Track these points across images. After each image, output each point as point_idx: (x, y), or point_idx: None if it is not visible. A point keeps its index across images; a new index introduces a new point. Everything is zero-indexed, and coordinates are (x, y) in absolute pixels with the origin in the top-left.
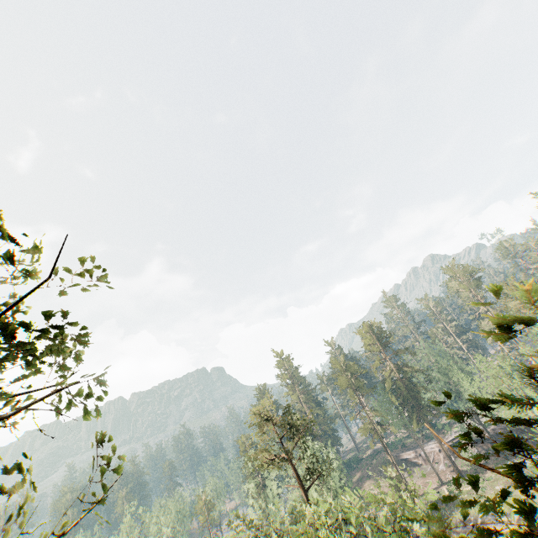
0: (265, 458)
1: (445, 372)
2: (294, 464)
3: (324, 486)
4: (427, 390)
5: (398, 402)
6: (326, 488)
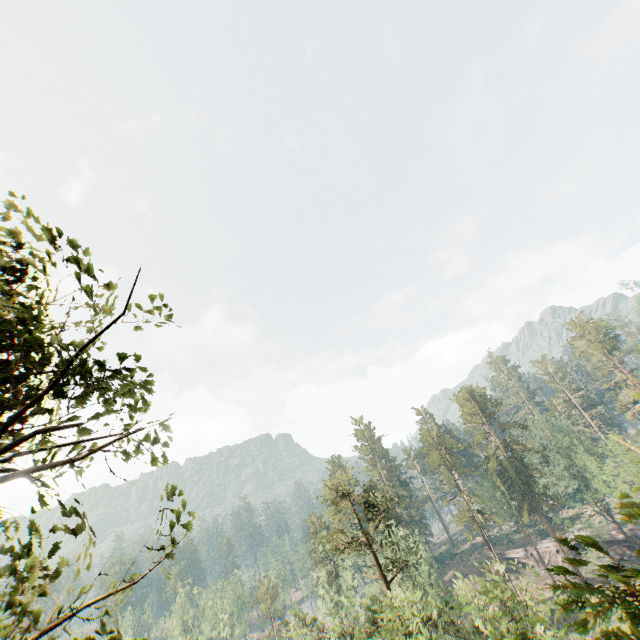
0: (340, 540)
1: (566, 454)
2: (375, 550)
3: (410, 581)
4: (543, 474)
5: (504, 486)
6: (412, 584)
